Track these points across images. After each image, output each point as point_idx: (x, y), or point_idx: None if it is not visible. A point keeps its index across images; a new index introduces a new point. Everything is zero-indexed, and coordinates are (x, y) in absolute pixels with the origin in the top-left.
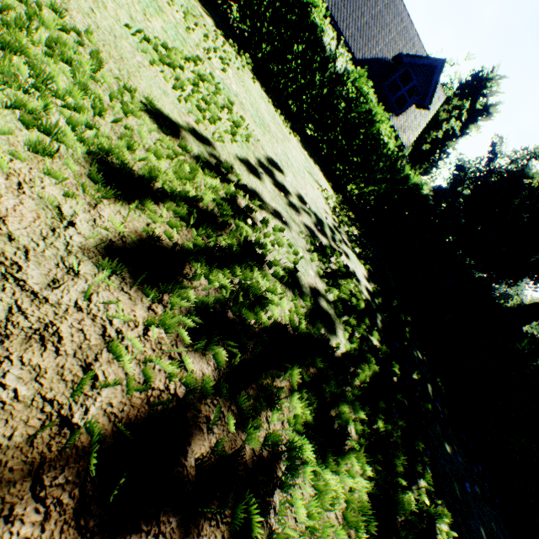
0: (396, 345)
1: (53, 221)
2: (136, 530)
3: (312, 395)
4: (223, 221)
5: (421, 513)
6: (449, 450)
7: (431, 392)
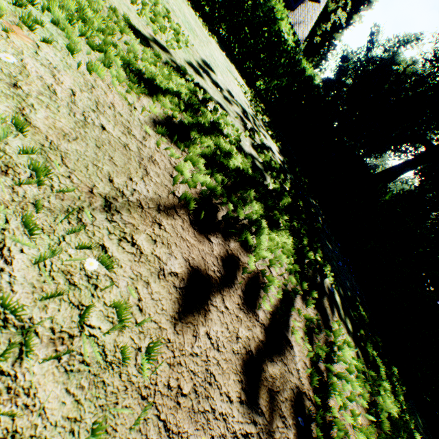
0: (299, 194)
1: (128, 107)
2: (209, 234)
3: (261, 203)
4: (195, 109)
5: (316, 260)
6: (331, 248)
7: (321, 221)
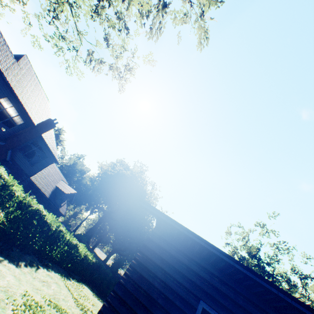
0: None
1: None
2: None
3: None
4: None
5: None
6: None
7: None
